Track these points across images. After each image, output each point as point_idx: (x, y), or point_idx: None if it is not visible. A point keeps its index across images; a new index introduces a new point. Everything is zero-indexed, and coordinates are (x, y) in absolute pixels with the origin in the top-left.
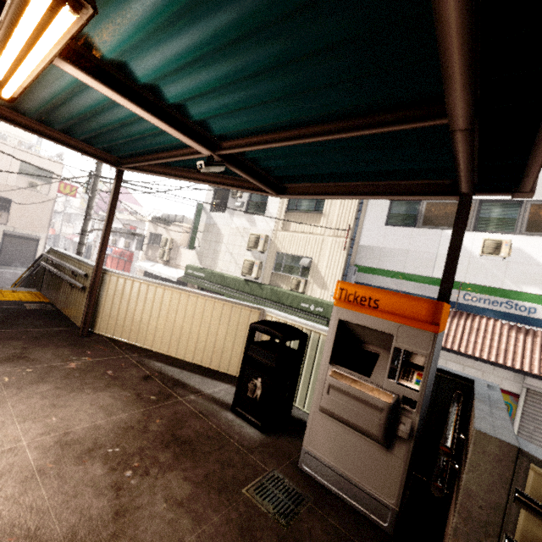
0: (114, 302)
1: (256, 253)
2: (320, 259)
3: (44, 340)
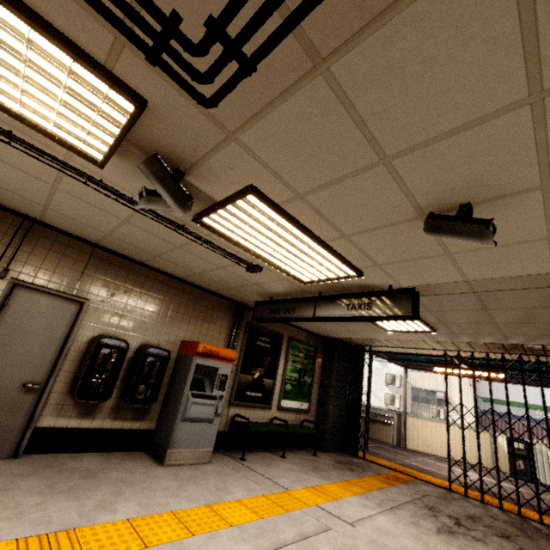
0: (409, 430)
1: (392, 388)
2: (451, 393)
3: (401, 449)
